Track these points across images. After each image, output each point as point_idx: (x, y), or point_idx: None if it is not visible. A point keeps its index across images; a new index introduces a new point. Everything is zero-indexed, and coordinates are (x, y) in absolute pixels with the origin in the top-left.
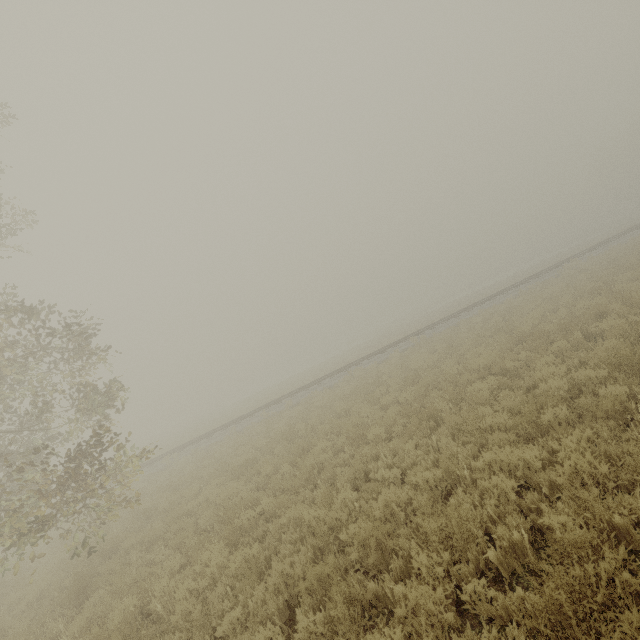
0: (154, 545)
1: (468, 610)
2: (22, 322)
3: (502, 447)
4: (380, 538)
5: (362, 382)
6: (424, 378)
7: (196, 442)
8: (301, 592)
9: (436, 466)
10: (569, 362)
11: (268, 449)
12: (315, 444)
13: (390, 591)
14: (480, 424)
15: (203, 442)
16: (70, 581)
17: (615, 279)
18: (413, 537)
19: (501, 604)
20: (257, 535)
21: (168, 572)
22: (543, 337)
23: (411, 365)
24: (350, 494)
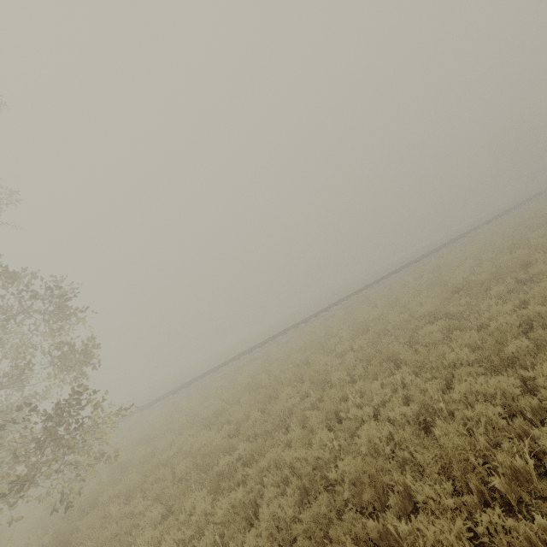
0: (132, 497)
1: (482, 544)
2: (5, 287)
3: (477, 378)
4: (372, 474)
5: (313, 336)
6: (374, 327)
7: (164, 398)
8: (293, 535)
9: (405, 402)
10: (510, 303)
11: (234, 399)
12: (280, 391)
13: (394, 528)
14: (443, 360)
15: (170, 398)
16: (49, 539)
17: (527, 237)
18: (400, 471)
19: (523, 535)
20: (237, 480)
21: (150, 523)
22: (478, 285)
23: (358, 318)
24: (329, 433)
